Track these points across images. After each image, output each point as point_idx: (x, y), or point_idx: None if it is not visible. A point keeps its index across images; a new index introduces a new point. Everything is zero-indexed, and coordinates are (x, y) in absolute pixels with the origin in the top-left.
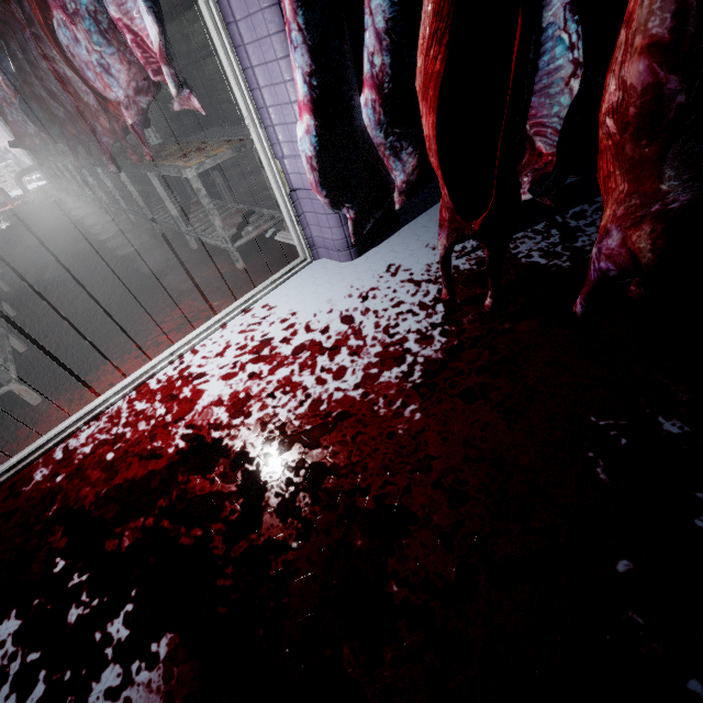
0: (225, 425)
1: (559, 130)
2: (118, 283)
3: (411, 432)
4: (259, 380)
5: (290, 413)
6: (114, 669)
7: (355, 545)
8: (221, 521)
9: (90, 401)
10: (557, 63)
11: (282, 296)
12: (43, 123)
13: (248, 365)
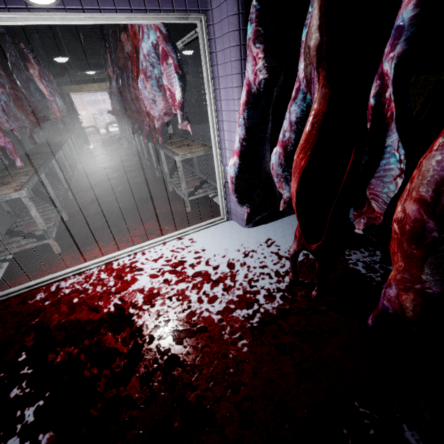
0: (139, 307)
1: (384, 201)
2: (125, 198)
3: (237, 358)
4: (168, 285)
5: (175, 314)
6: (16, 440)
7: (173, 424)
8: (110, 369)
9: (82, 262)
10: (389, 166)
11: (202, 236)
12: (125, 108)
13: (166, 273)
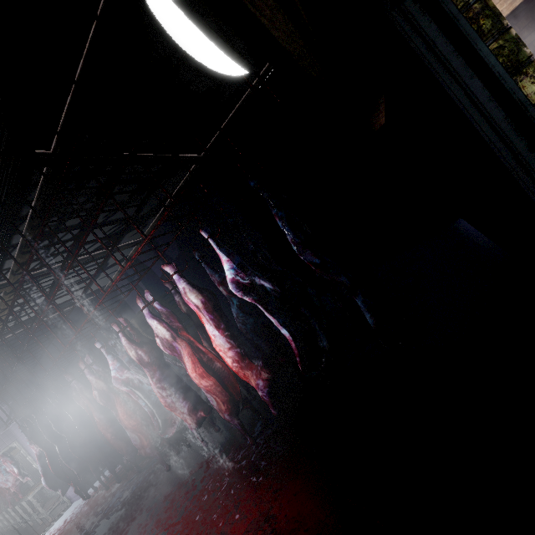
0: None
1: None
2: None
3: None
4: None
5: None
6: None
7: None
8: None
9: None
10: None
11: (56, 524)
12: None
13: None
